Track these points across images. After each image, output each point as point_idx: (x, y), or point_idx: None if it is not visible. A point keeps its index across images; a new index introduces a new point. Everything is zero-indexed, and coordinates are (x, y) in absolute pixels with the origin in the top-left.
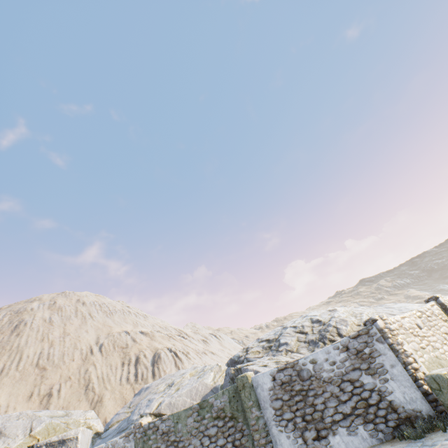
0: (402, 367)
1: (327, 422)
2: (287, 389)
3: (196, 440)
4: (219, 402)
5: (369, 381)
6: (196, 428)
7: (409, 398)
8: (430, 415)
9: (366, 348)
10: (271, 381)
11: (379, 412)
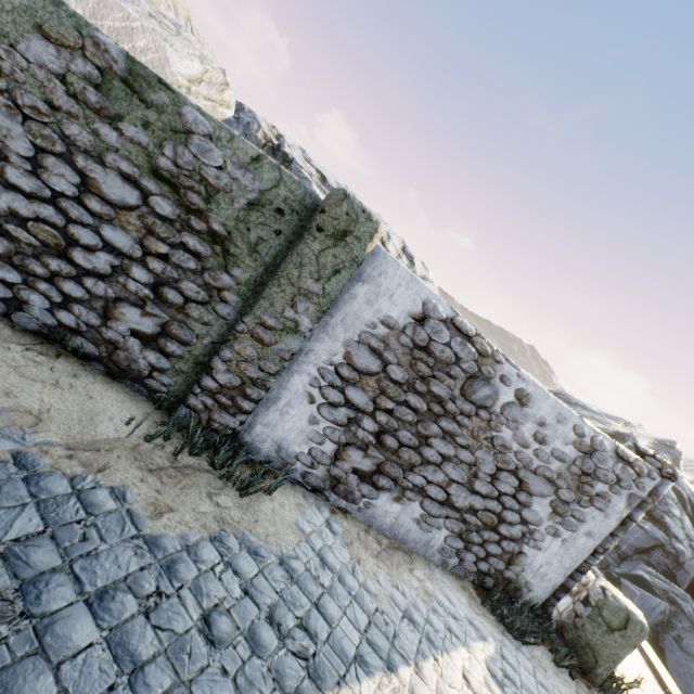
0: (595, 547)
1: (411, 481)
2: (418, 368)
3: (17, 130)
4: (218, 160)
5: (541, 513)
6: (48, 104)
7: (543, 573)
8: (533, 603)
9: (604, 485)
10: (409, 317)
11: (491, 546)
